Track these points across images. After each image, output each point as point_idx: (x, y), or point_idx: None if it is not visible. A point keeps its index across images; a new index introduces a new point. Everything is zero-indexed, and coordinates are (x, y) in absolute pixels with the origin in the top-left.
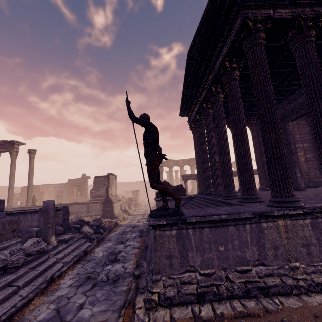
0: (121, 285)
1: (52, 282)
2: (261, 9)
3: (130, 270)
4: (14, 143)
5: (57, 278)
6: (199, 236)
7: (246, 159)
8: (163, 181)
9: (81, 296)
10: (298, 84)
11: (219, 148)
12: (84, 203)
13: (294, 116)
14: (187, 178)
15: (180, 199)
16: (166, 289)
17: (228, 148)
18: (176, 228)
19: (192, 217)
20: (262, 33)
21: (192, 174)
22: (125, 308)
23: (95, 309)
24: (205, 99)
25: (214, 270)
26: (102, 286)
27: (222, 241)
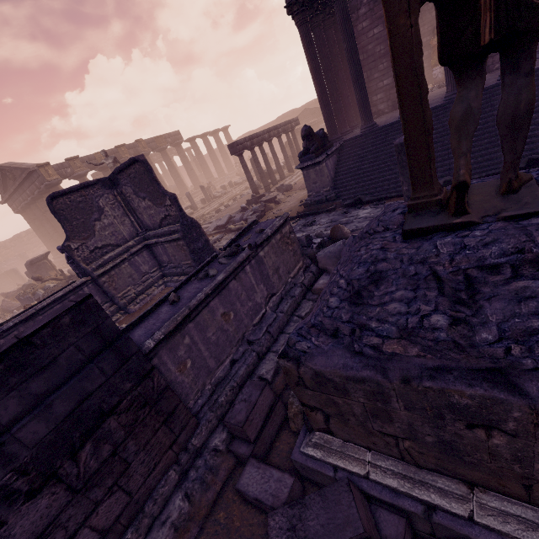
0: None
1: None
2: None
3: None
4: None
5: None
6: None
7: None
8: (309, 127)
9: None
10: None
11: None
12: (79, 287)
13: None
14: (243, 147)
15: None
16: None
17: None
18: None
19: None
20: None
21: (247, 139)
22: None
23: None
24: None
25: None
26: None
27: None
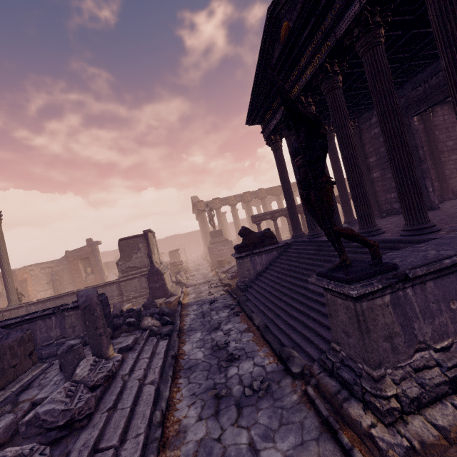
0: (282, 394)
1: (163, 421)
2: None
3: (273, 368)
4: None
5: (167, 412)
6: (422, 295)
7: (412, 172)
8: (243, 228)
9: (235, 430)
10: (435, 56)
11: (344, 163)
12: (112, 283)
13: (423, 106)
14: (260, 219)
15: (377, 244)
16: (401, 385)
17: (359, 162)
18: (390, 291)
19: (414, 269)
20: None
21: (267, 213)
22: (342, 432)
23: (282, 446)
24: (305, 88)
25: (451, 339)
26: (255, 404)
27: (452, 295)
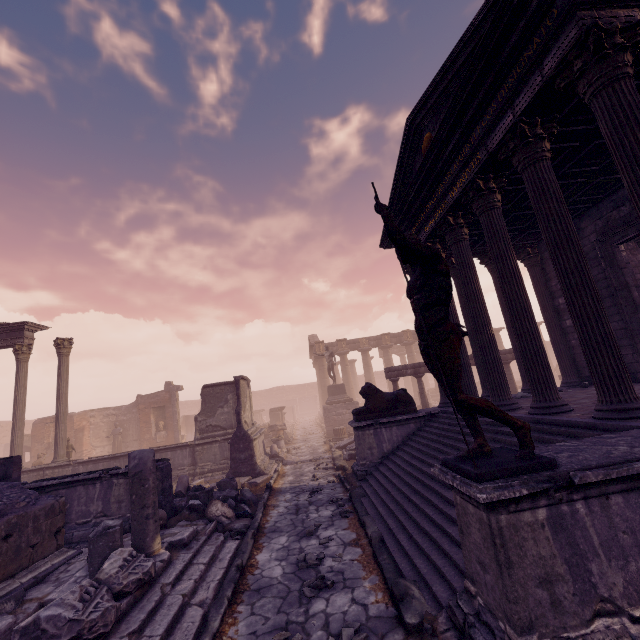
0: None
1: None
2: (616, 9)
3: (380, 611)
4: (24, 328)
5: None
6: (604, 516)
7: (602, 323)
8: (366, 385)
9: None
10: None
11: (507, 305)
12: (185, 446)
13: (631, 231)
14: (398, 374)
15: (528, 427)
16: None
17: (529, 304)
18: (546, 502)
19: (583, 471)
20: (628, 55)
21: (408, 366)
22: None
23: None
24: (453, 207)
25: None
26: None
27: None
